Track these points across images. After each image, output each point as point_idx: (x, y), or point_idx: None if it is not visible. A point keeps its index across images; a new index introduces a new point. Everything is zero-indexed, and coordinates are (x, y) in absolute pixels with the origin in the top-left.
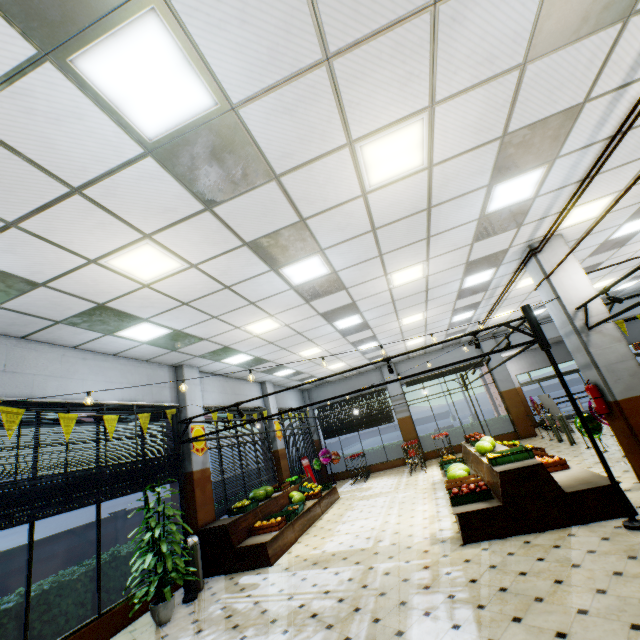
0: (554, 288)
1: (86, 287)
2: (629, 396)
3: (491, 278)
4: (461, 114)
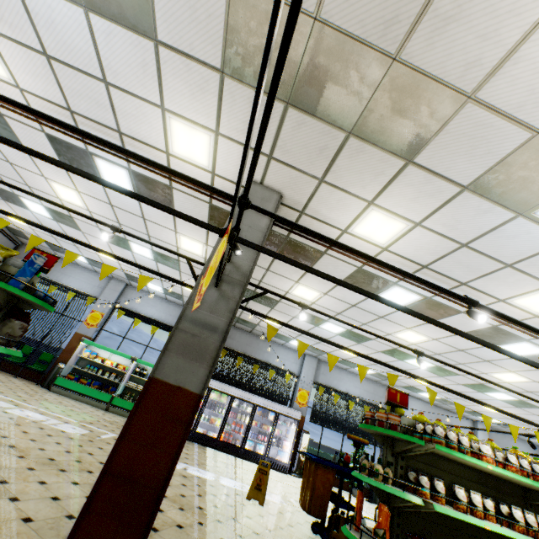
0: None
1: (338, 354)
2: None
3: None
4: (425, 329)
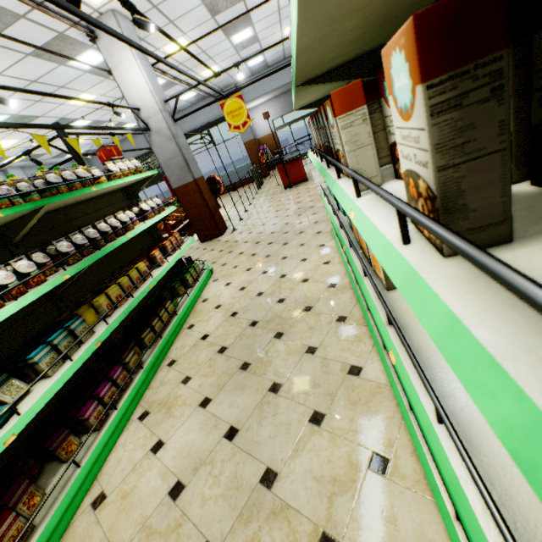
0: (119, 86)
1: None
2: (180, 185)
3: None
4: None
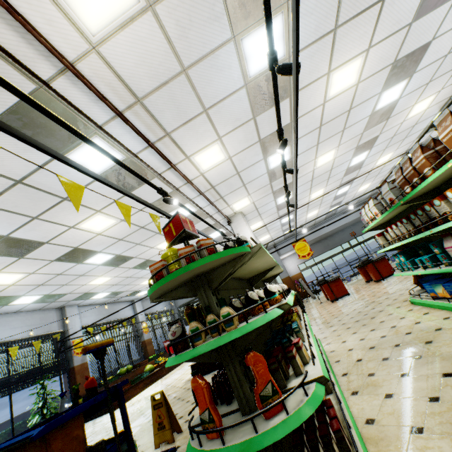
0: None
1: None
2: None
3: (226, 231)
4: (116, 208)
